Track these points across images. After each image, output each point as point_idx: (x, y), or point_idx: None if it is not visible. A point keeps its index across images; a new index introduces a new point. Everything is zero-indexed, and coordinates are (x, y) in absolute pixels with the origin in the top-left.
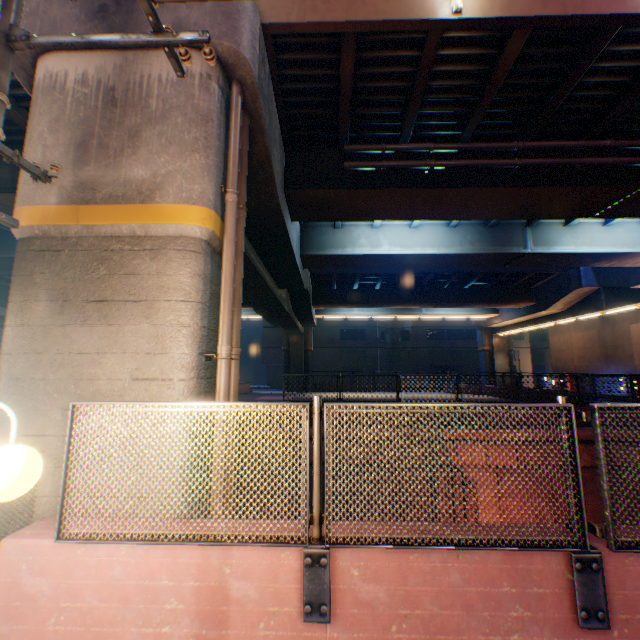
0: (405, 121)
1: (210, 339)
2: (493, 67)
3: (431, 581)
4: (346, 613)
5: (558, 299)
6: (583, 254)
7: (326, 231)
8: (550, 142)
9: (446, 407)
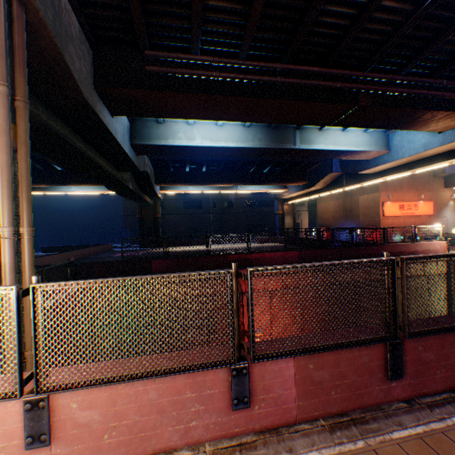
0: (192, 35)
1: None
2: None
3: (135, 400)
4: (68, 434)
5: (320, 180)
6: (330, 151)
7: (151, 125)
8: (302, 67)
9: (142, 279)
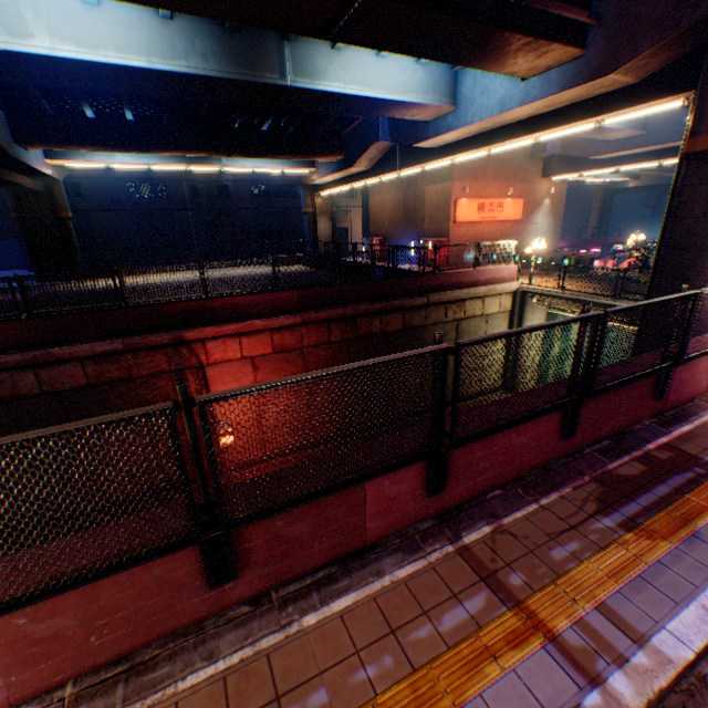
0: None
1: None
2: None
3: None
4: None
5: (362, 155)
6: (355, 98)
7: None
8: None
9: None
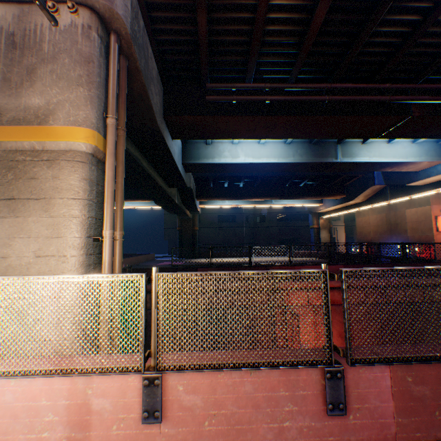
0: (248, 66)
1: (98, 226)
2: (308, 28)
3: (232, 391)
4: (174, 415)
5: (360, 193)
6: (374, 163)
7: (200, 146)
8: (349, 84)
9: (243, 273)
